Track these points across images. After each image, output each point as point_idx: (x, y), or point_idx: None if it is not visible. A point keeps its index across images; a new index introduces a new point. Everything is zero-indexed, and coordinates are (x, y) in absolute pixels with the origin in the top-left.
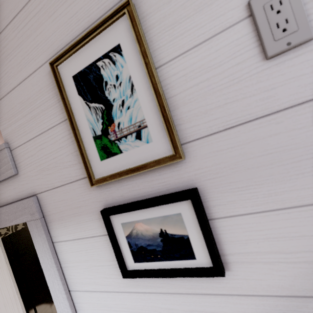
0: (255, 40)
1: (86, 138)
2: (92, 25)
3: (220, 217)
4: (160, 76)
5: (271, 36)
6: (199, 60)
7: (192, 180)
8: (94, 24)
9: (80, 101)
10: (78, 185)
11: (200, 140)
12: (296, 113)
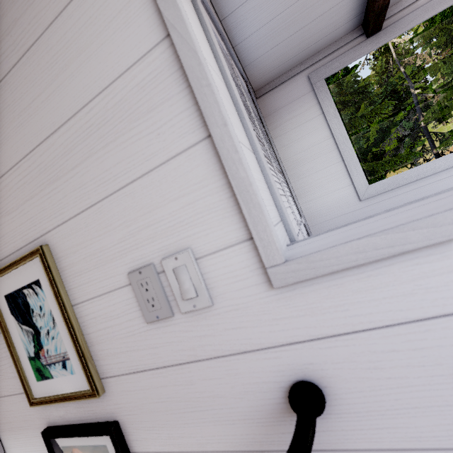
0: (138, 304)
1: (23, 357)
2: (18, 251)
3: (139, 452)
4: (76, 313)
5: (146, 307)
6: (103, 309)
7: (113, 413)
8: (19, 250)
9: (13, 321)
10: (22, 398)
11: (114, 377)
12: (175, 371)
